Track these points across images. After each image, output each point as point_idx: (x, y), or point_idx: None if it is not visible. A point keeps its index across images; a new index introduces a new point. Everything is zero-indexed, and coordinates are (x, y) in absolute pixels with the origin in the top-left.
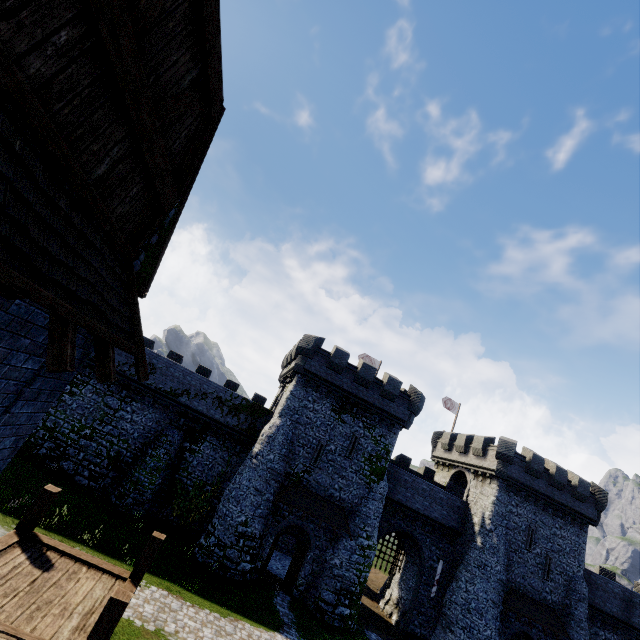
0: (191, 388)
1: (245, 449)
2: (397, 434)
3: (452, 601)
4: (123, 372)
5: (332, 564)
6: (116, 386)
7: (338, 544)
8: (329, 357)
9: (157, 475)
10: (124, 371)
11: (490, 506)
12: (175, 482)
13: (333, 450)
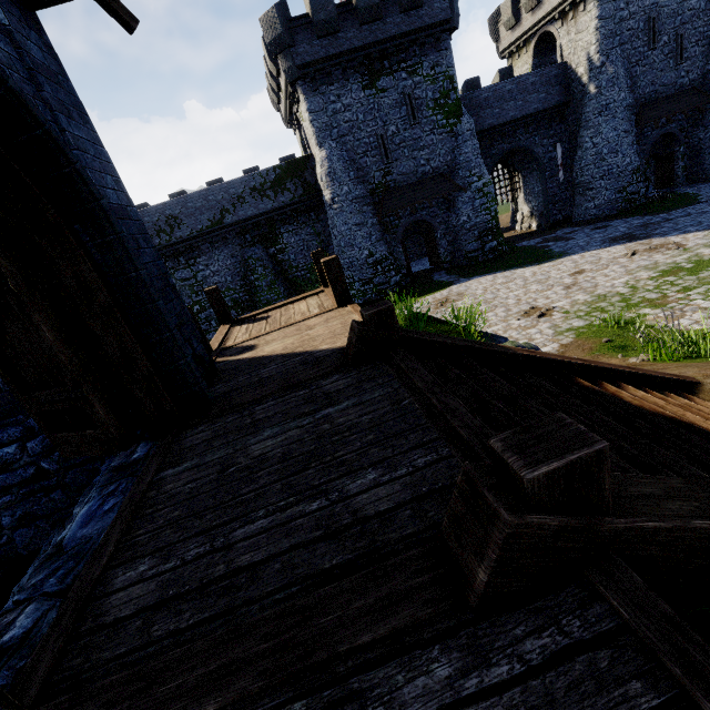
0: (223, 204)
1: (319, 211)
2: (449, 48)
3: (582, 168)
4: (160, 246)
5: (461, 224)
6: (170, 261)
7: (456, 206)
8: (310, 21)
9: (276, 287)
10: (159, 244)
11: (594, 37)
12: (293, 282)
13: (395, 131)
